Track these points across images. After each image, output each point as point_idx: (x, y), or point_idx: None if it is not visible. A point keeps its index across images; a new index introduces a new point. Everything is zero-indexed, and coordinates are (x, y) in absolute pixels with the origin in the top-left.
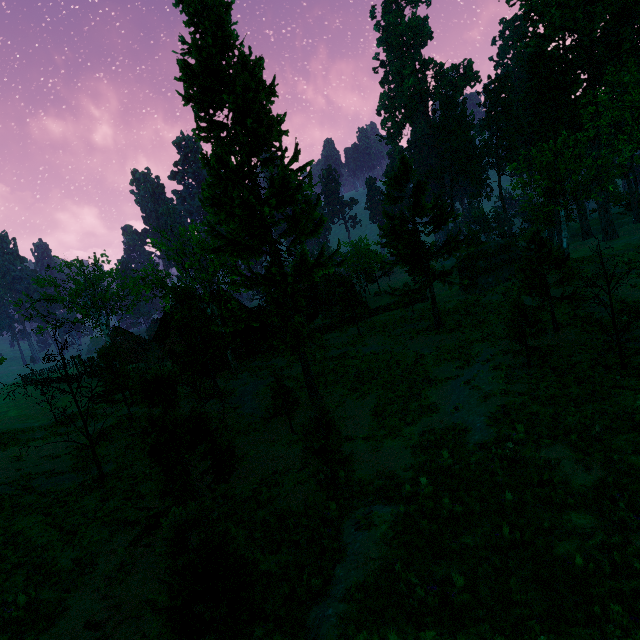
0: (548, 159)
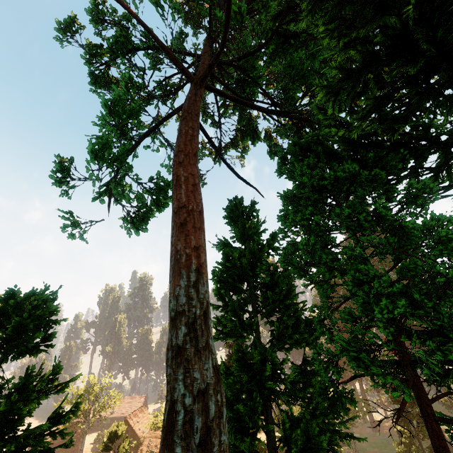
0: None
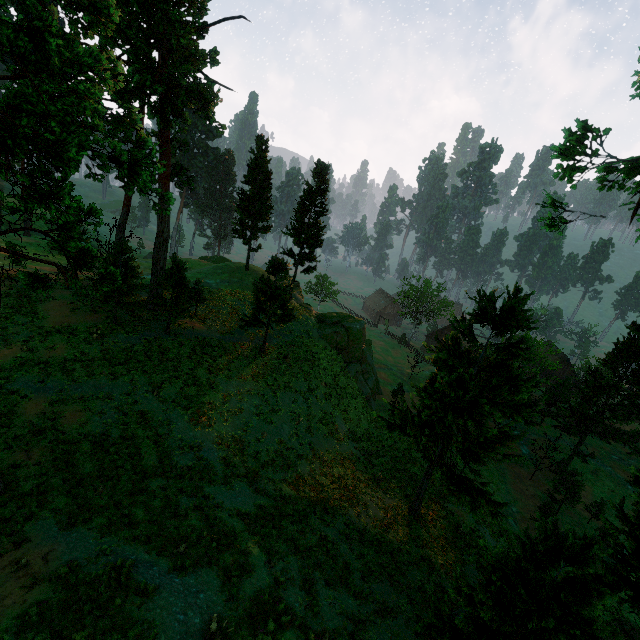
0: None
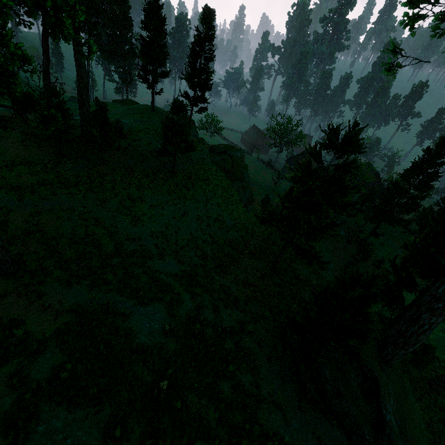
0: None
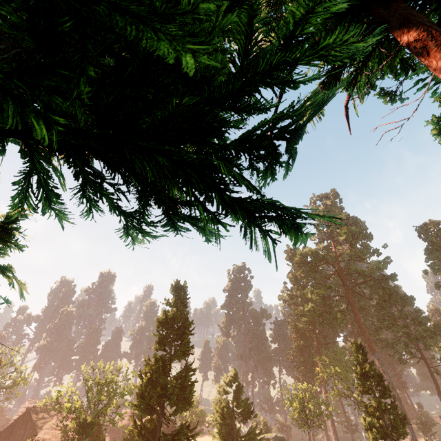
0: (299, 394)
